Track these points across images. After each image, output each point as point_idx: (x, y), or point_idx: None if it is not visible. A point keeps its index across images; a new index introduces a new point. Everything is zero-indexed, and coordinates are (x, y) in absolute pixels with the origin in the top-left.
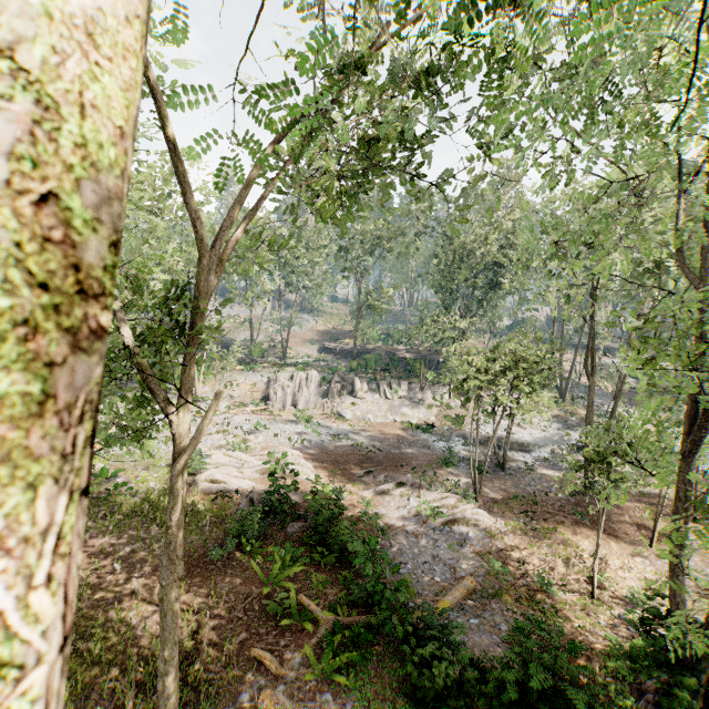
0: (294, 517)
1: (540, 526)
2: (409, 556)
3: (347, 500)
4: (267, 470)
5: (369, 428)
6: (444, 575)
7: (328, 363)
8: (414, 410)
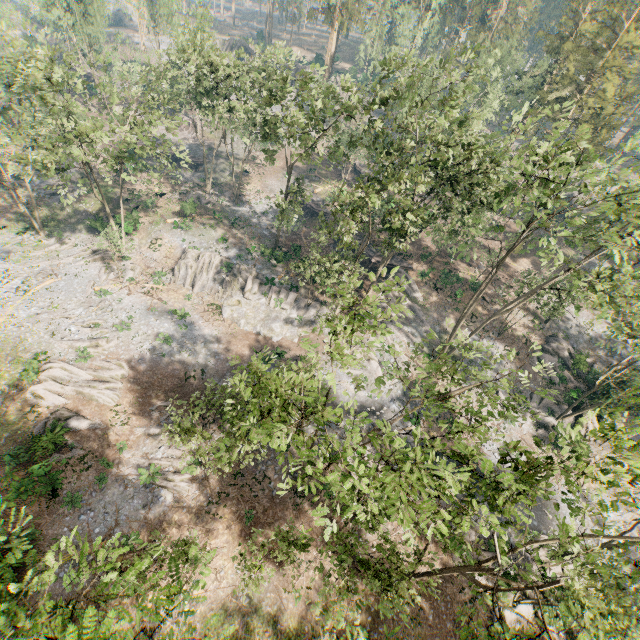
0: (58, 450)
1: (215, 510)
2: (102, 505)
3: (118, 435)
4: (81, 391)
5: (228, 338)
6: (105, 528)
7: (267, 226)
8: (286, 326)
